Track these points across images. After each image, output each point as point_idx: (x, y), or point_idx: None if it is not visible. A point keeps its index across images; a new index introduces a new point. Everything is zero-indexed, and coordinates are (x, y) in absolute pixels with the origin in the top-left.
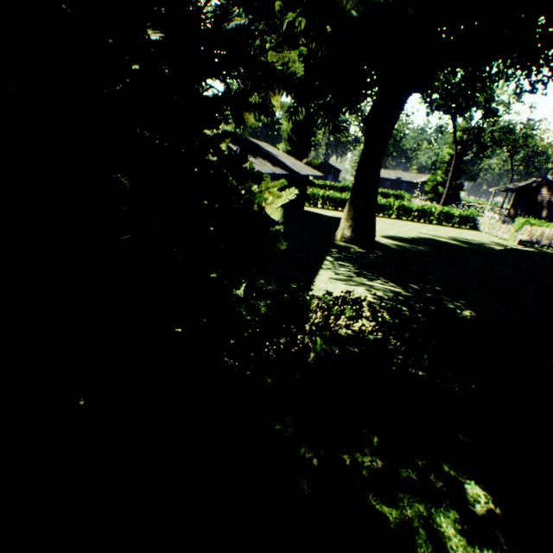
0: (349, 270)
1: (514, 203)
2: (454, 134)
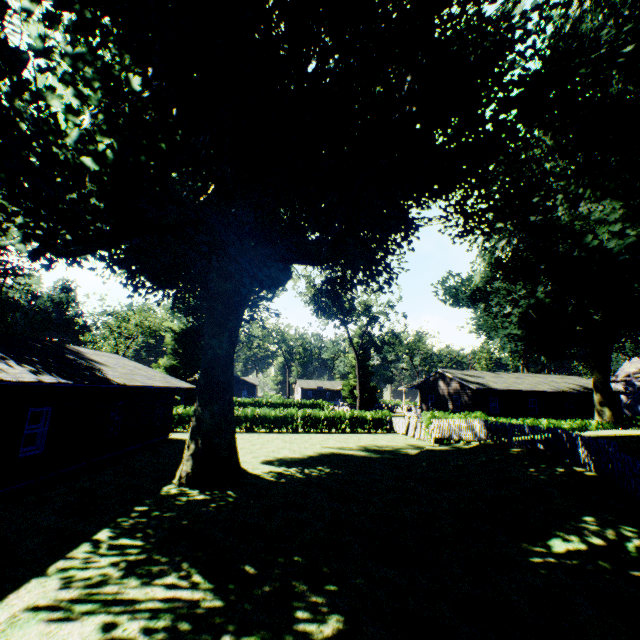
0: (120, 560)
1: (423, 398)
2: (350, 338)
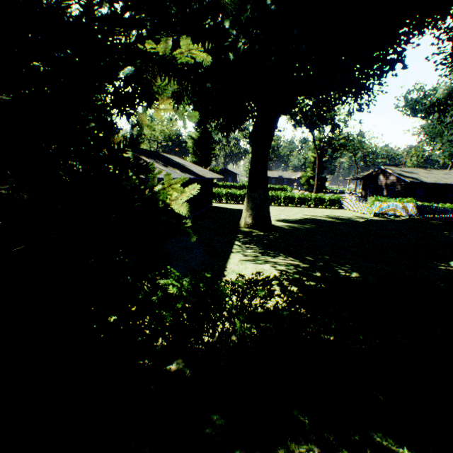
0: (255, 251)
1: (363, 187)
2: (314, 142)
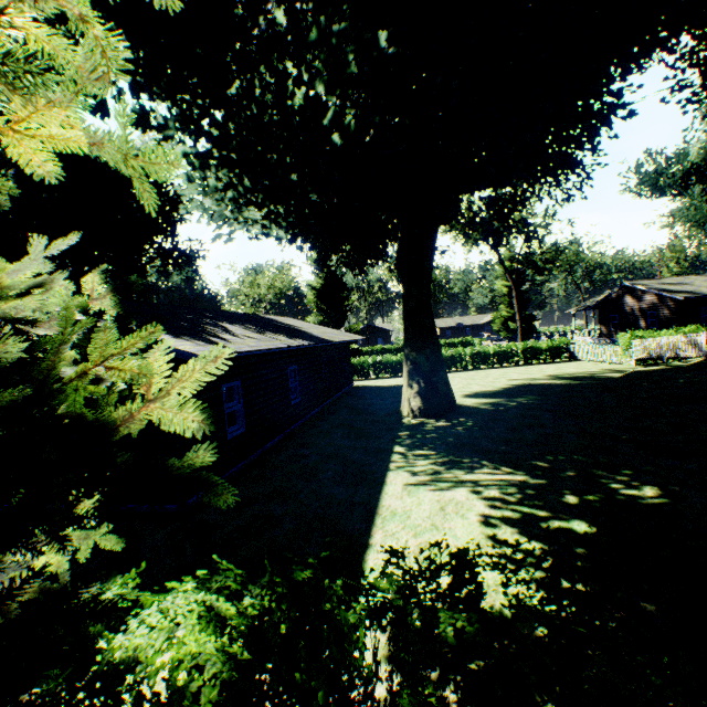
0: (433, 462)
1: (602, 320)
2: (503, 264)
